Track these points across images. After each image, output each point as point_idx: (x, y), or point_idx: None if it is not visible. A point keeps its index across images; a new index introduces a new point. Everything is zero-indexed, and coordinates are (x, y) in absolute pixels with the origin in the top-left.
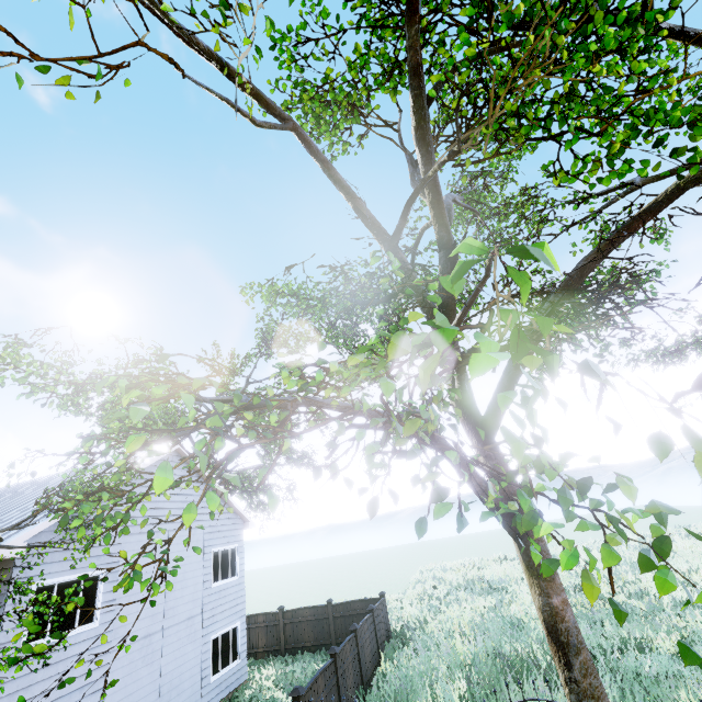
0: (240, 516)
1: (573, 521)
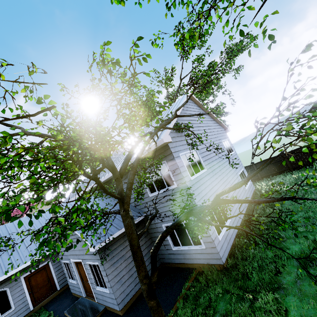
0: (223, 127)
1: None
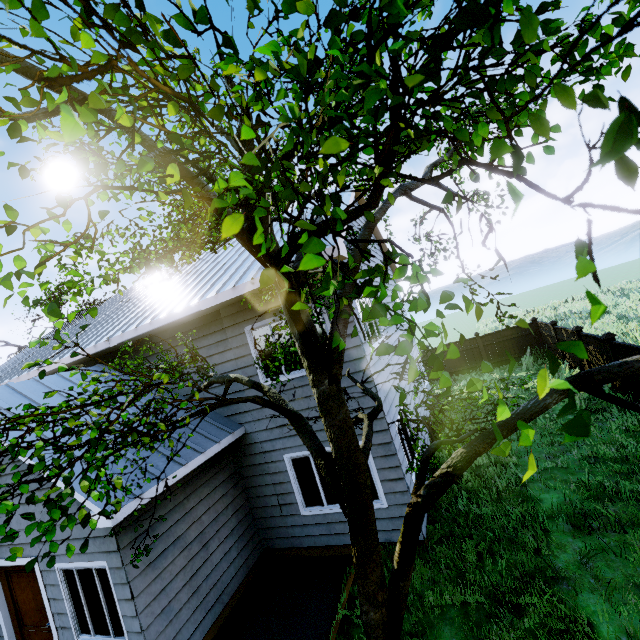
0: (393, 269)
1: (589, 277)
